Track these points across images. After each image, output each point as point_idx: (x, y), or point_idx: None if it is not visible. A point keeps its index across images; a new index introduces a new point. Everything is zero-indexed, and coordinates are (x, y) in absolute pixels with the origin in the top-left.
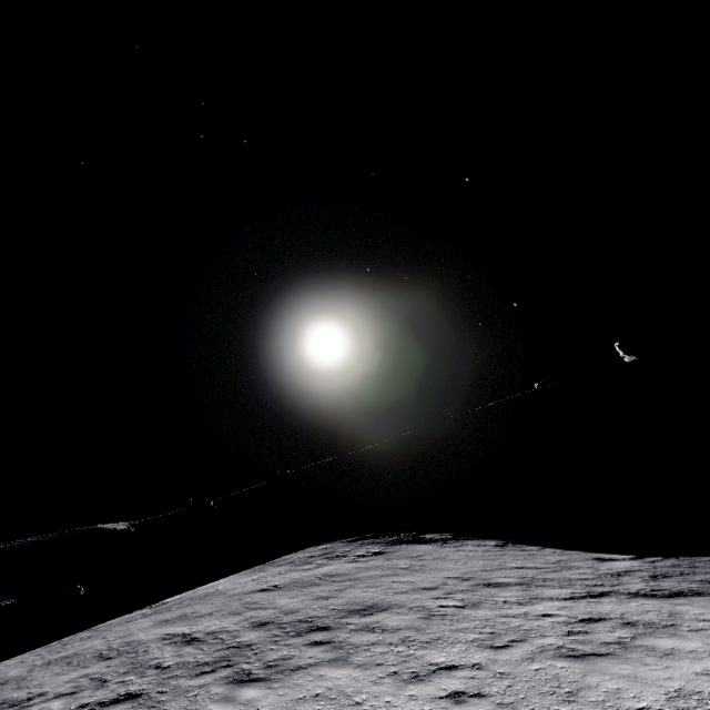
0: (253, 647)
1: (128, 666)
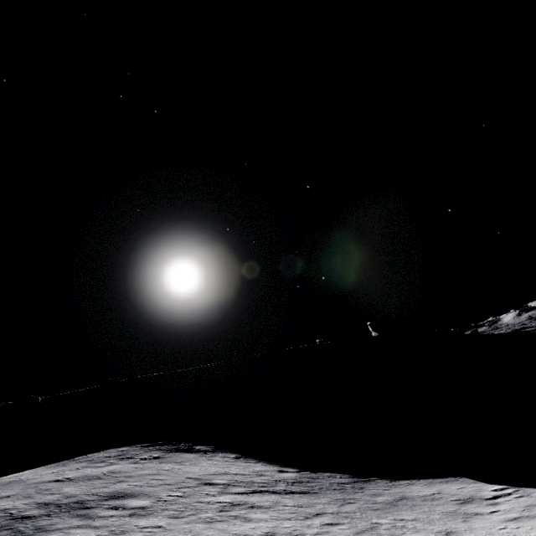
0: (32, 518)
1: None
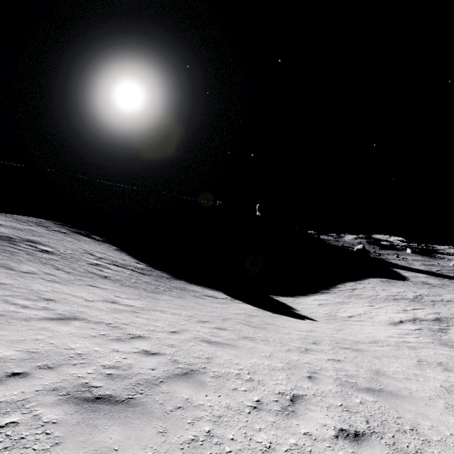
0: None
1: None
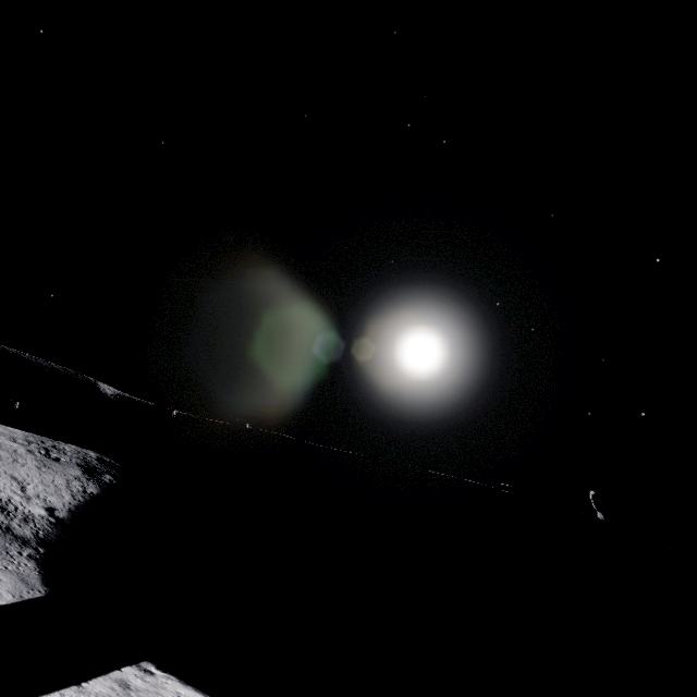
0: None
1: None
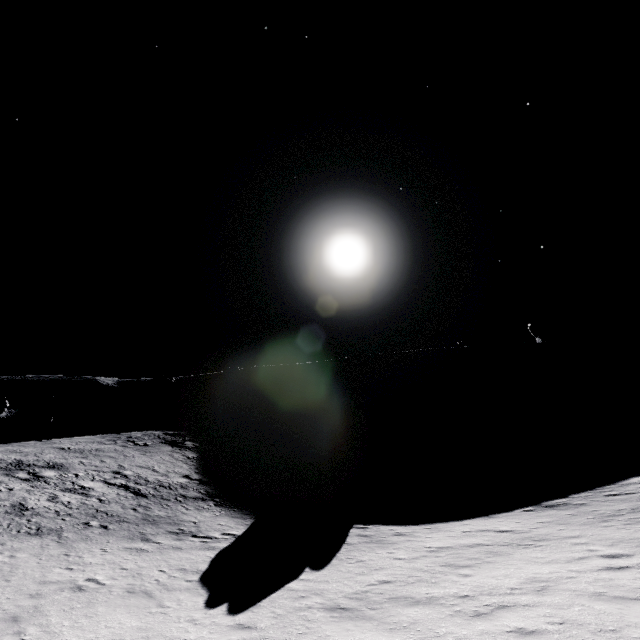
0: None
1: None
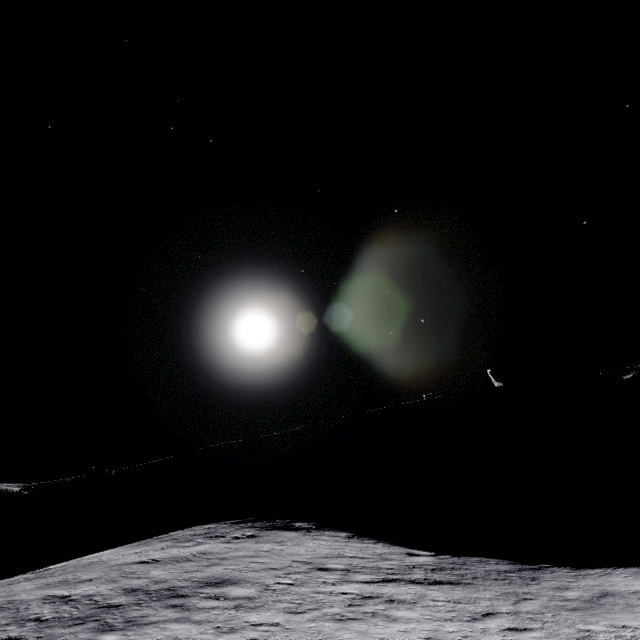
0: (120, 607)
1: (9, 619)
